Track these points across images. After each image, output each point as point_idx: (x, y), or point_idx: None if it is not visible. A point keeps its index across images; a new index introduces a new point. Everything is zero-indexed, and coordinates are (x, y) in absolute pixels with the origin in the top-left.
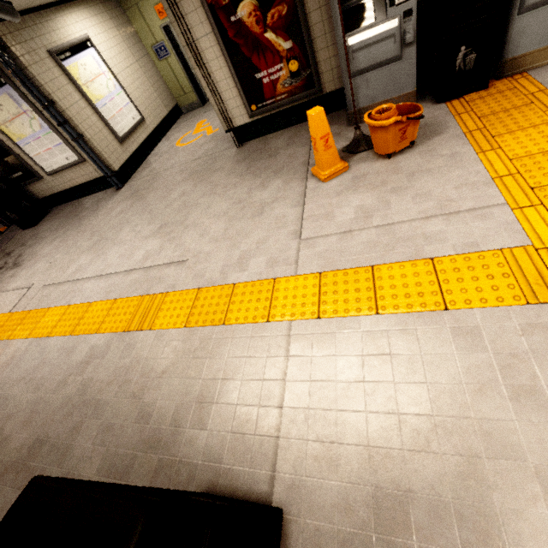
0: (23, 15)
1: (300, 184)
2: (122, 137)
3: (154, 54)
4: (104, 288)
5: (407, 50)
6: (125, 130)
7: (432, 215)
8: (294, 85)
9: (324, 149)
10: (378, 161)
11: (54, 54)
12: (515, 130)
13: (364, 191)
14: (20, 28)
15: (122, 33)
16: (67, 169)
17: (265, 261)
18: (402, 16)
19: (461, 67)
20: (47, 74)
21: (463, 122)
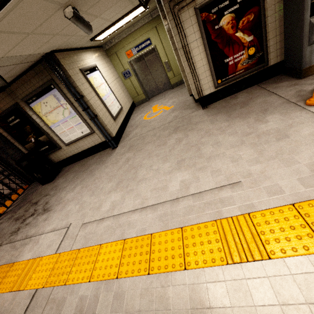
0: (68, 51)
1: (304, 112)
2: (114, 117)
3: (122, 76)
4: (157, 218)
5: None
6: (115, 113)
7: None
8: (250, 63)
9: None
10: None
11: (83, 71)
12: None
13: None
14: (67, 57)
15: (108, 66)
16: (80, 139)
17: None
18: None
19: None
20: (80, 81)
21: None
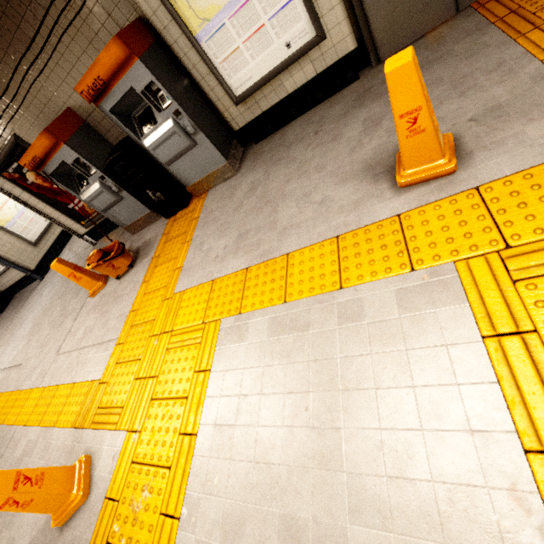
0: None
1: (86, 297)
2: (35, 241)
3: None
4: None
5: (122, 194)
6: (38, 234)
7: (97, 343)
8: None
9: (77, 280)
10: (116, 280)
11: None
12: (164, 262)
13: (96, 311)
14: None
15: None
16: (4, 273)
17: (39, 372)
18: (101, 179)
19: (158, 200)
20: None
21: (159, 245)
